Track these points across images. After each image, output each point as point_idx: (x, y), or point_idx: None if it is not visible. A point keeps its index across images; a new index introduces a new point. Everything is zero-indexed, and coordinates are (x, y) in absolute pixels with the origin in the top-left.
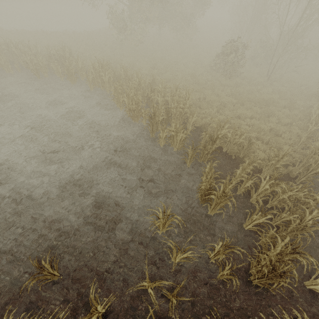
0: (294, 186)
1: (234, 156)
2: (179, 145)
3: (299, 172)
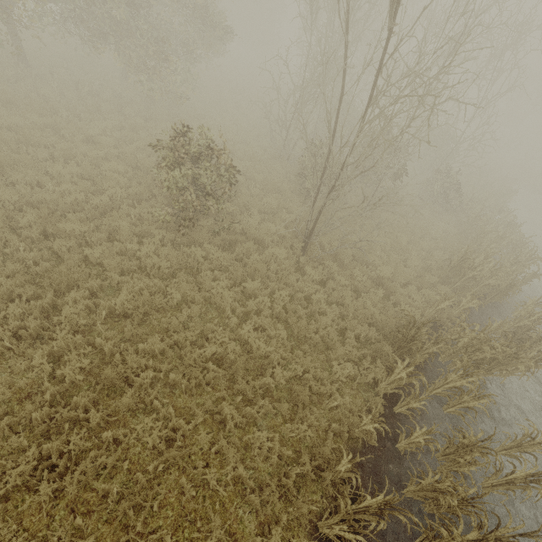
0: None
1: None
2: None
3: None
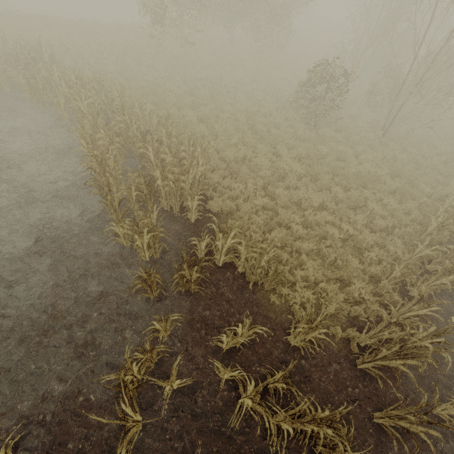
0: (313, 410)
1: (251, 287)
2: (150, 252)
3: (368, 343)
